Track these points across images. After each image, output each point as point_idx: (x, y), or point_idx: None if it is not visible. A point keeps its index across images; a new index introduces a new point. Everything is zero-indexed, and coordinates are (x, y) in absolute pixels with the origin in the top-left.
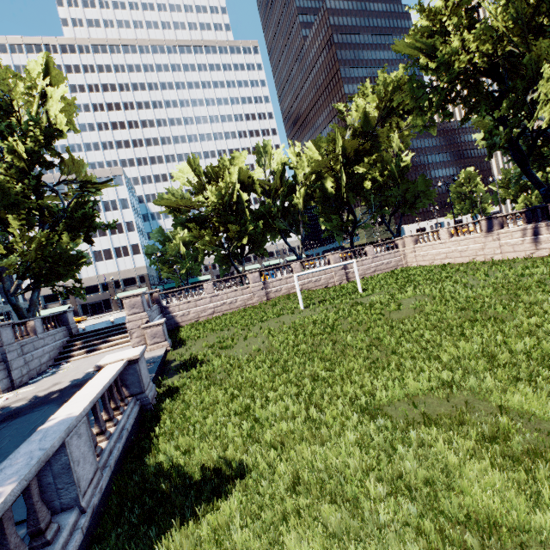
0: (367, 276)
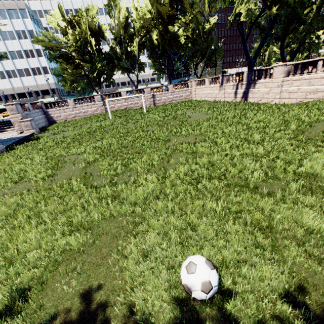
0: (167, 103)
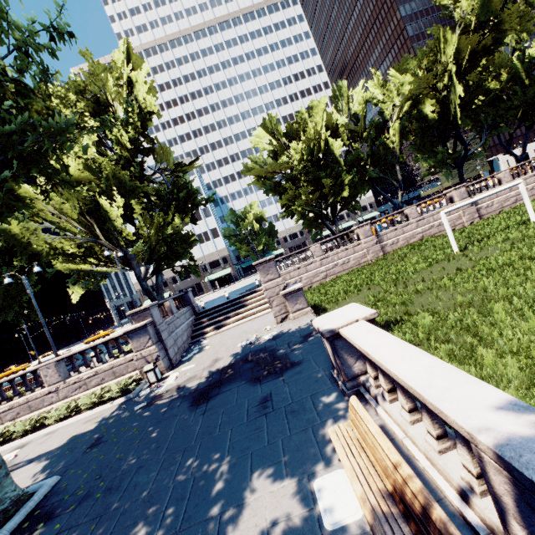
0: (505, 209)
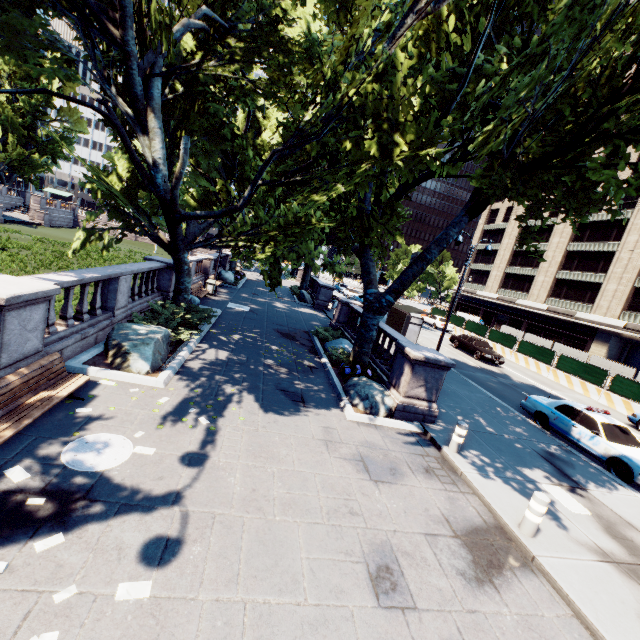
0: None
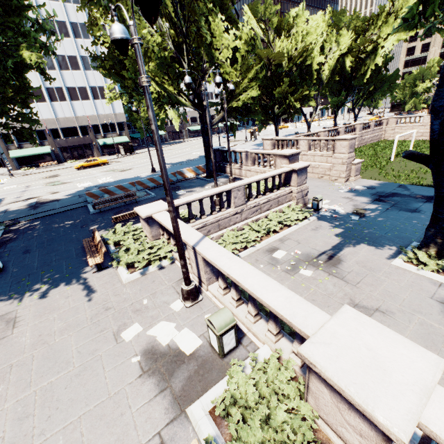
0: (367, 143)
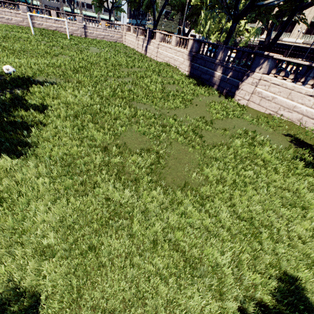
0: (98, 39)
